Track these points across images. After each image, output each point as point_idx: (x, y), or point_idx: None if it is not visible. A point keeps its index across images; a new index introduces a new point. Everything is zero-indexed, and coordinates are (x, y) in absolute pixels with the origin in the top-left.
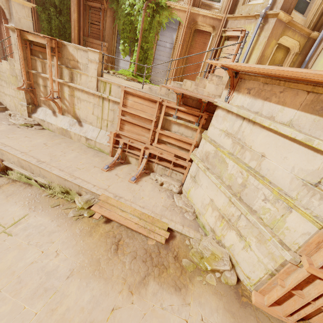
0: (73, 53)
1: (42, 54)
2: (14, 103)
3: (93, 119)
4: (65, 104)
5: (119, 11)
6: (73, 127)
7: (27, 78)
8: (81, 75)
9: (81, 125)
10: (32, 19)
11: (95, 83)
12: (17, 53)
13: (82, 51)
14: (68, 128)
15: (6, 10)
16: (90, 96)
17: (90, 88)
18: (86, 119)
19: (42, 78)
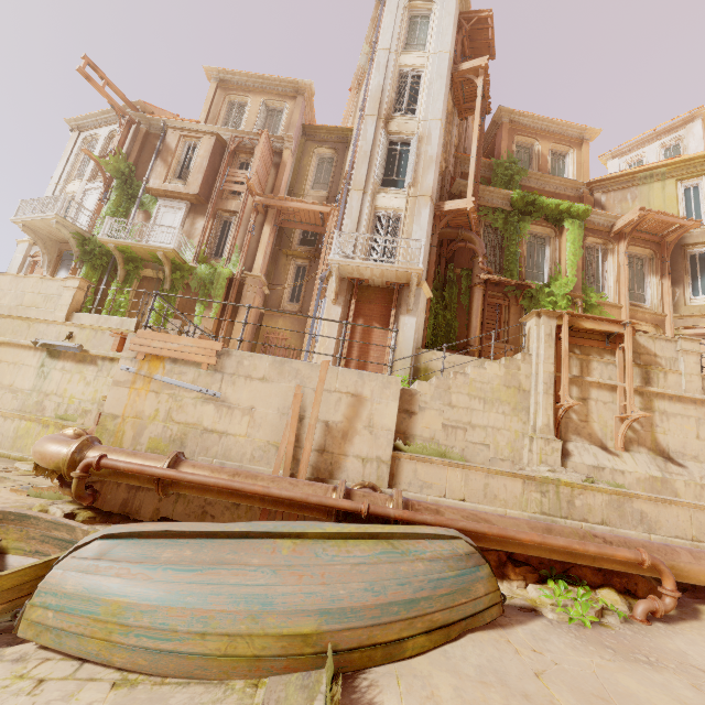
0: (645, 345)
1: (581, 348)
2: (496, 442)
3: (700, 447)
4: (631, 427)
5: (535, 308)
6: (671, 471)
7: (554, 388)
8: (666, 374)
9: (680, 465)
10: (425, 312)
11: (699, 383)
12: (552, 346)
13: (663, 341)
14: (665, 475)
15: (413, 299)
16: (688, 405)
17: (689, 391)
18: (682, 450)
19: (578, 386)
